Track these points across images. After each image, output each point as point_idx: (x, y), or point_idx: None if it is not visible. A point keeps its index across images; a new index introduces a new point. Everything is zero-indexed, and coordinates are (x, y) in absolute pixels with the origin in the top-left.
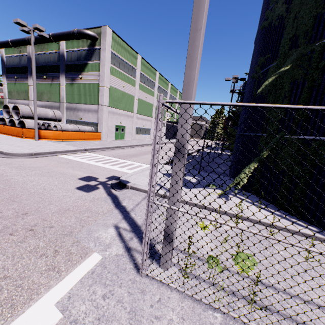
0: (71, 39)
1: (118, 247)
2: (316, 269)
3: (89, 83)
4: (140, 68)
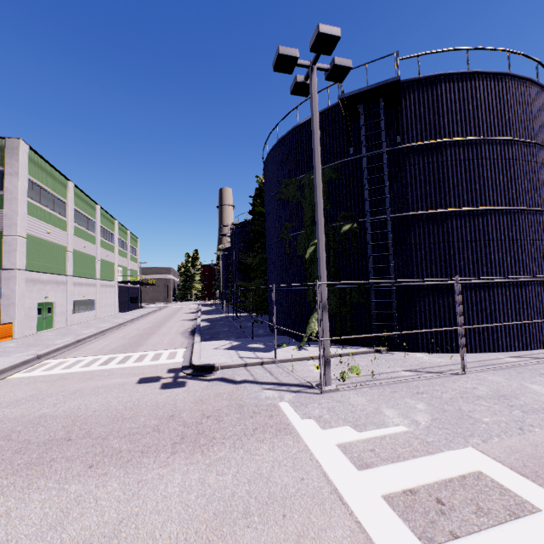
0: None
1: (288, 394)
2: (381, 363)
3: None
4: (73, 201)
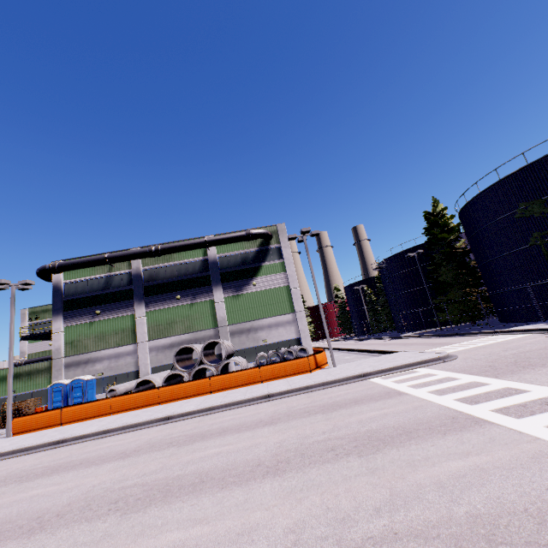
0: (239, 242)
1: None
2: None
3: (269, 288)
4: None
